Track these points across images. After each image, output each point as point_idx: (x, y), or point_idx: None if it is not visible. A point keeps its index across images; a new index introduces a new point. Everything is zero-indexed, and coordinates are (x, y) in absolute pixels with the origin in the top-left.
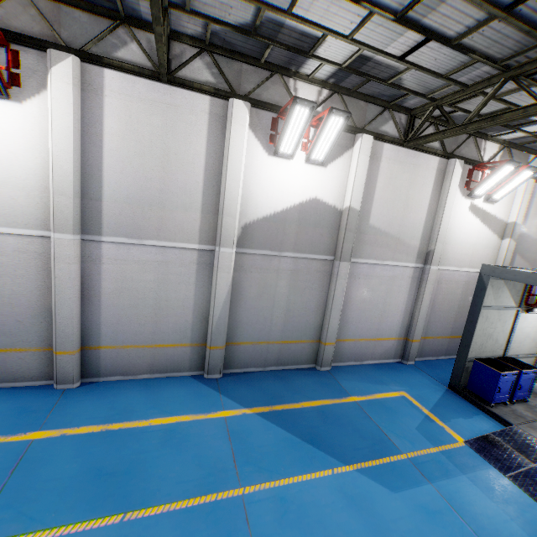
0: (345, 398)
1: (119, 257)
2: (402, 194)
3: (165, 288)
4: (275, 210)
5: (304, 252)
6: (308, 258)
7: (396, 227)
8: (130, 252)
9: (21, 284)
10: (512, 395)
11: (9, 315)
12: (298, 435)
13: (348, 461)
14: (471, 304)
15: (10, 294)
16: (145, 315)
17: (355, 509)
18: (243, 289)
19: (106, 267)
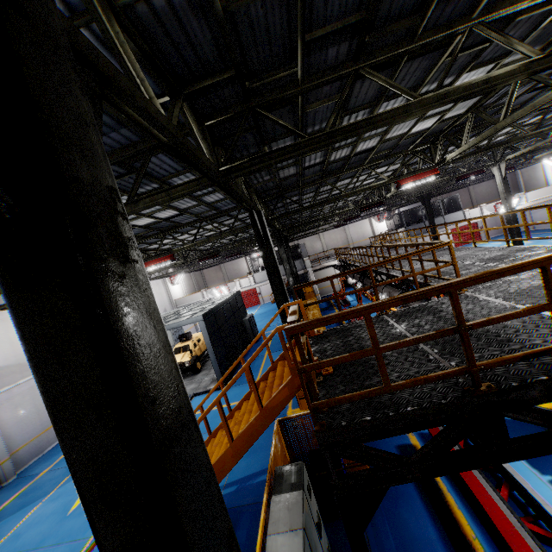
0: (38, 477)
1: None
2: (5, 338)
3: None
4: None
5: None
6: None
7: (14, 359)
8: None
9: None
10: None
11: None
12: (11, 515)
13: (51, 491)
14: None
15: None
16: None
17: (60, 498)
18: None
19: None
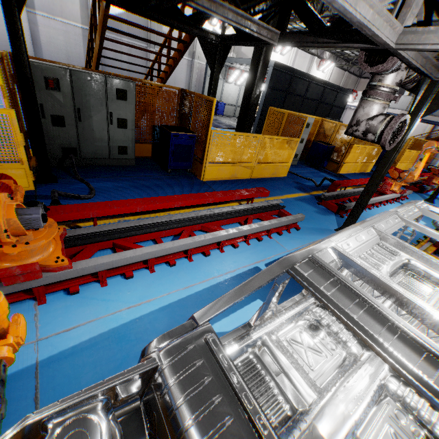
0: None
1: (46, 24)
2: None
3: (70, 46)
4: (115, 13)
5: (132, 40)
6: (135, 44)
7: (176, 35)
8: (50, 23)
9: (4, 30)
10: (216, 112)
11: (2, 45)
12: None
13: None
14: (204, 75)
15: (0, 34)
16: (63, 59)
17: None
18: (106, 54)
19: (40, 29)
